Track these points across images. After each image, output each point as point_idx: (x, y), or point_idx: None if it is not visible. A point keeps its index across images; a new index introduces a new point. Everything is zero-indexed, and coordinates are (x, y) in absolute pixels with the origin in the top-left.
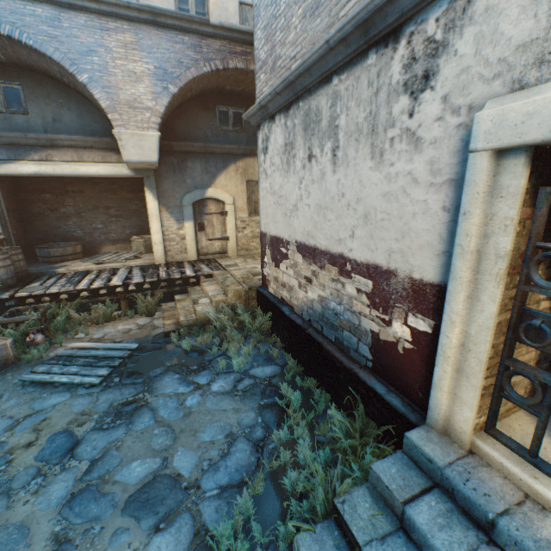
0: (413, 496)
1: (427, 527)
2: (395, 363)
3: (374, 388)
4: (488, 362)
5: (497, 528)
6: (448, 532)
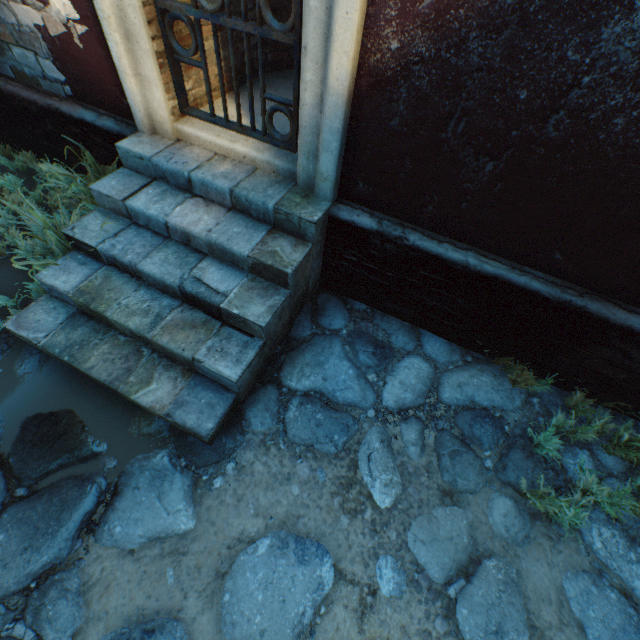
0: (134, 193)
1: (145, 207)
2: (87, 71)
3: (84, 119)
4: (148, 13)
5: (193, 182)
6: (163, 203)
